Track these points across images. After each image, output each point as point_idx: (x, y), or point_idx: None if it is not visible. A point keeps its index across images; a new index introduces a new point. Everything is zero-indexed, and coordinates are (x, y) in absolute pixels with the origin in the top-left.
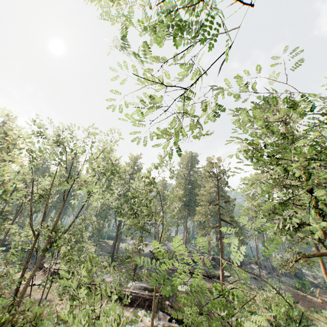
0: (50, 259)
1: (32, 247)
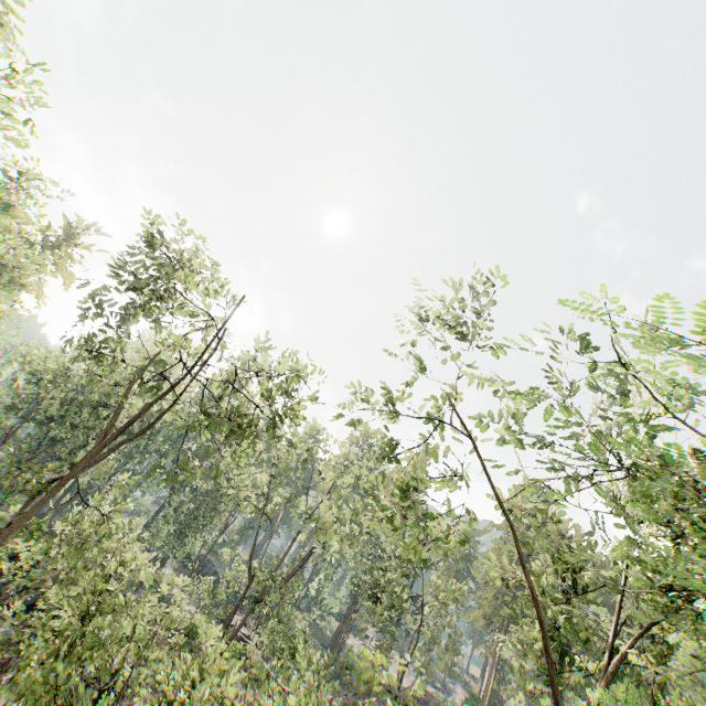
0: (237, 612)
1: (245, 591)
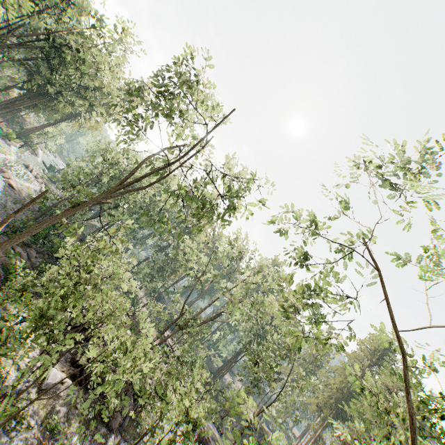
0: (170, 331)
1: (176, 319)
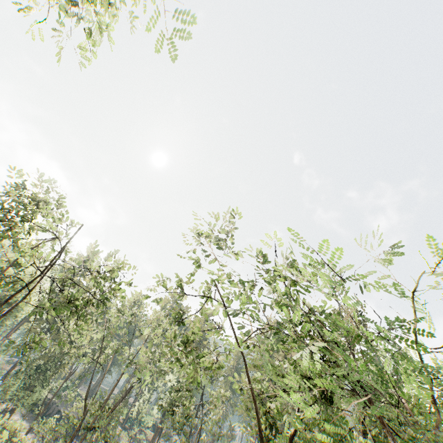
0: (75, 439)
1: (80, 423)
